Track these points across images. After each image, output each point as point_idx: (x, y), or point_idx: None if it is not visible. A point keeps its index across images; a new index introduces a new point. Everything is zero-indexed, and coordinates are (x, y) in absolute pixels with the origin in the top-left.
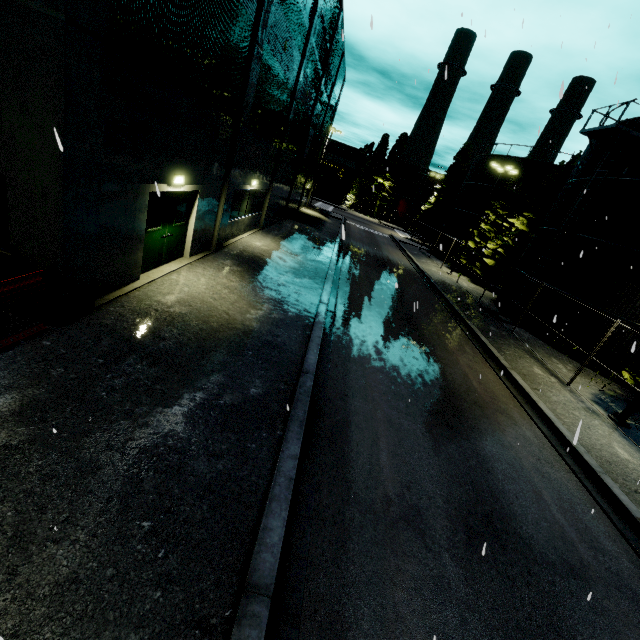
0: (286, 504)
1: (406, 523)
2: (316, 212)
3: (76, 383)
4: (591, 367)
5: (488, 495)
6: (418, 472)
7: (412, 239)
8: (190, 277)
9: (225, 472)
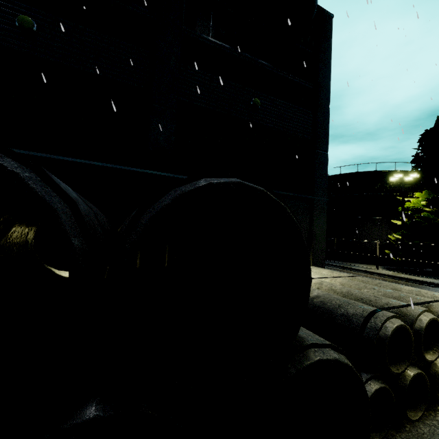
0: None
1: None
2: None
3: None
4: (365, 263)
5: None
6: None
7: None
8: None
9: None
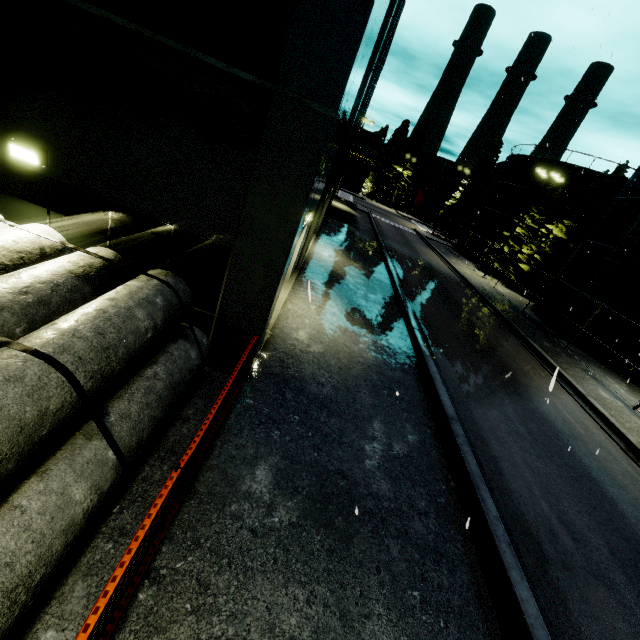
0: (521, 572)
1: (595, 578)
2: (344, 205)
3: (294, 445)
4: None
5: (634, 542)
6: (576, 521)
7: (433, 233)
8: (301, 305)
9: (438, 532)
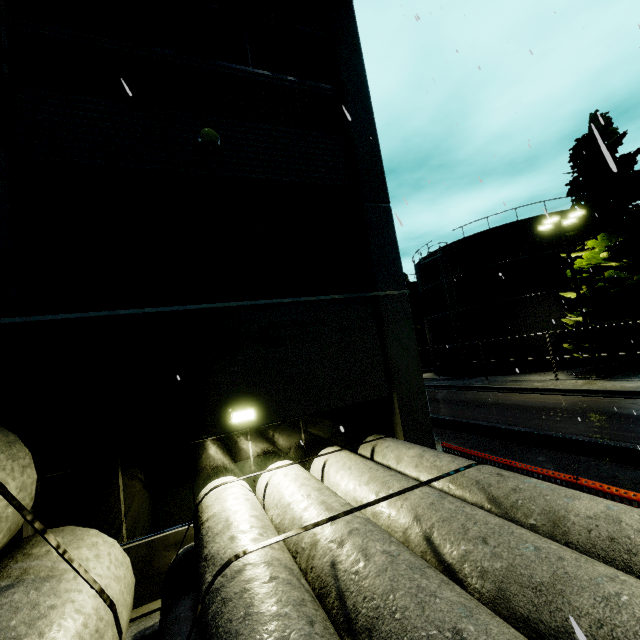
0: None
1: None
2: None
3: None
4: (538, 371)
5: None
6: None
7: None
8: None
9: (632, 477)
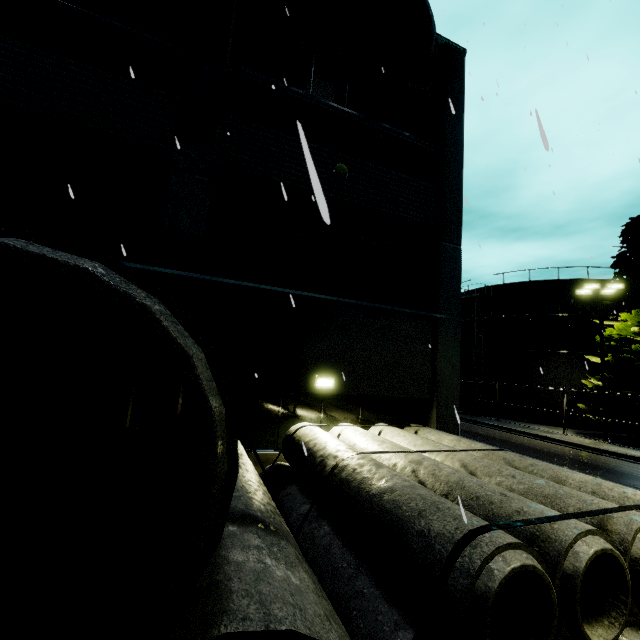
0: None
1: None
2: None
3: None
4: (548, 424)
5: None
6: (636, 485)
7: None
8: None
9: None
